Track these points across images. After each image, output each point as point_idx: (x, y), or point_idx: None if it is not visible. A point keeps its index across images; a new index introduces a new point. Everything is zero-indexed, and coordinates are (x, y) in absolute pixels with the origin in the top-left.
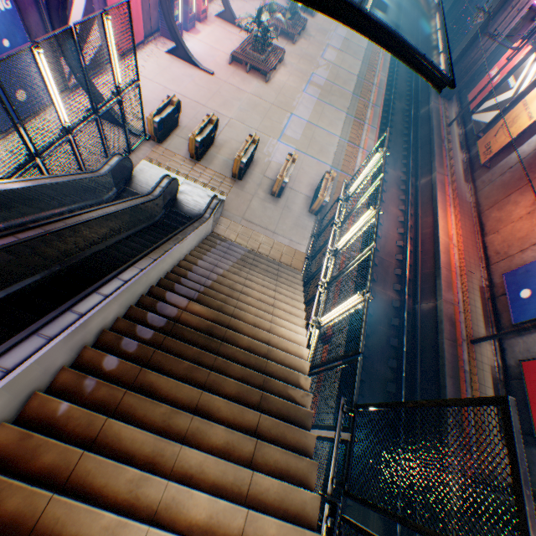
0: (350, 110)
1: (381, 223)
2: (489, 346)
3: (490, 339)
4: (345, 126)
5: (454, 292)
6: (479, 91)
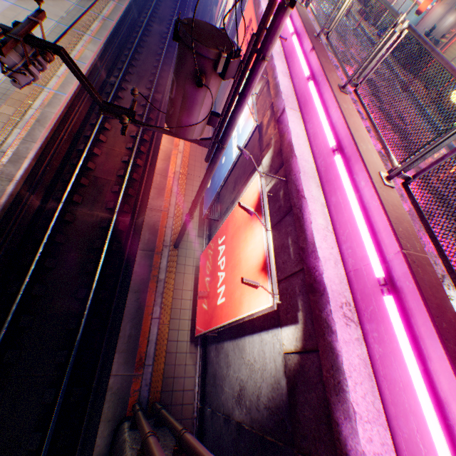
0: (67, 20)
1: (105, 140)
2: (200, 246)
3: (203, 239)
4: (53, 34)
5: (167, 198)
6: (211, 2)
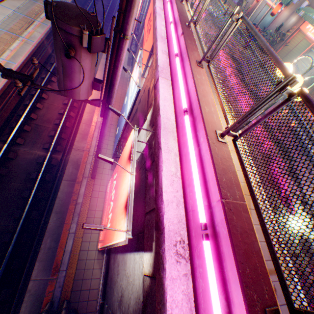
0: (22, 9)
1: (47, 97)
2: None
3: None
4: (10, 19)
5: (89, 141)
6: None
